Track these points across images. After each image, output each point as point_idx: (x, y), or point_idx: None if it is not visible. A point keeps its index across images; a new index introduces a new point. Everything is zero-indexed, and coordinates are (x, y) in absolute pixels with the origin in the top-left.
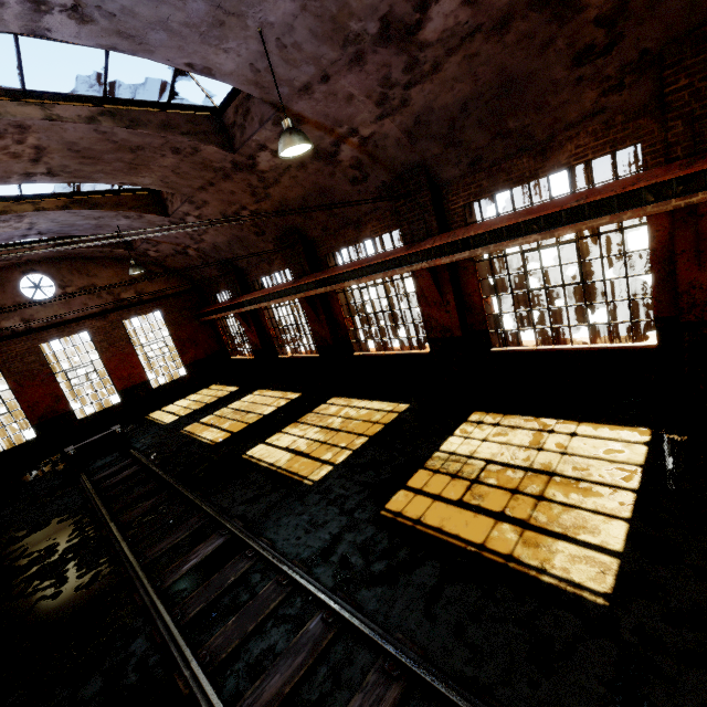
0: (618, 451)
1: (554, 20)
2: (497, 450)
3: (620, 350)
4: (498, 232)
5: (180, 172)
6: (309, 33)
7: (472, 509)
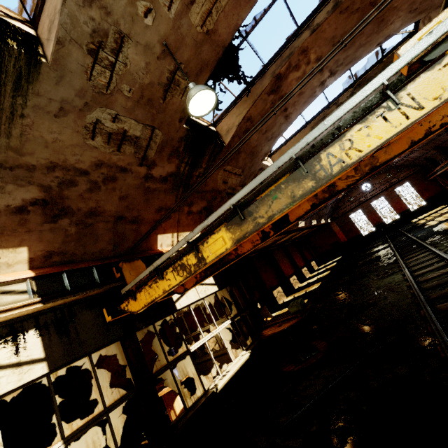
0: None
1: None
2: None
3: None
4: None
5: None
6: None
7: None
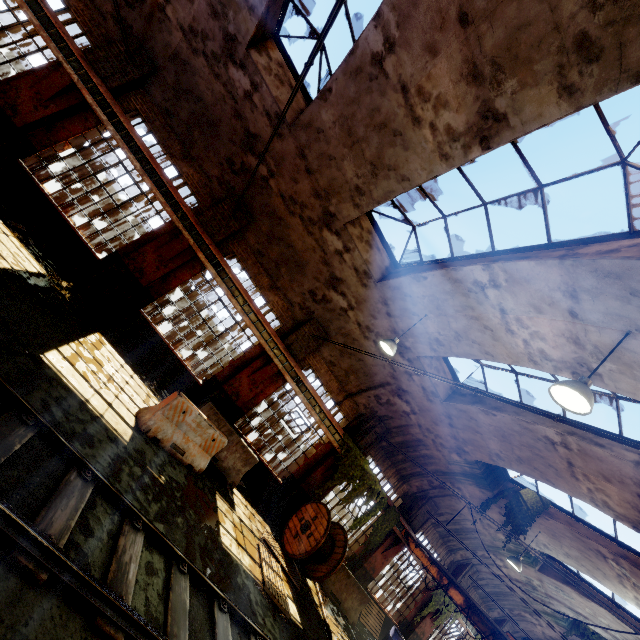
0: (23, 259)
1: (242, 142)
2: None
3: (83, 245)
4: (131, 140)
5: None
6: None
7: None
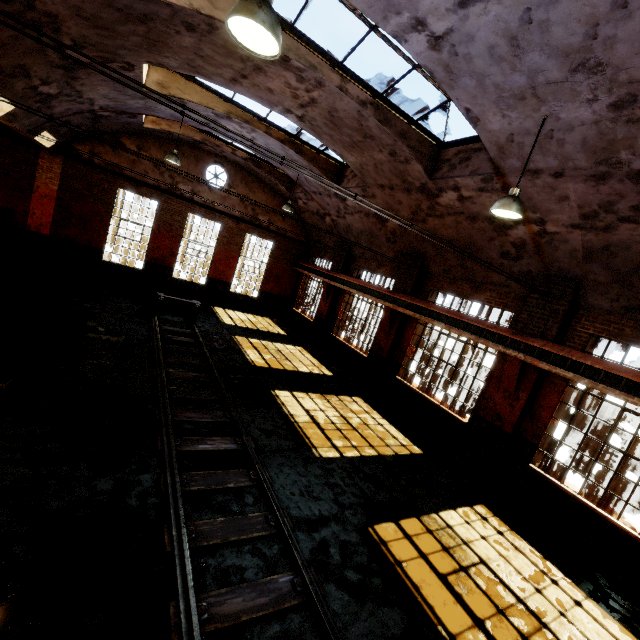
0: None
1: None
2: (494, 557)
3: None
4: (617, 378)
5: (379, 168)
6: (581, 140)
7: (453, 594)
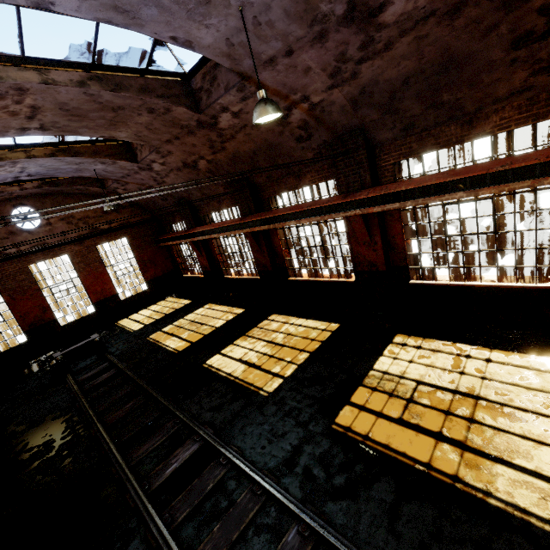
0: (531, 378)
1: (502, 8)
2: (424, 371)
3: (523, 289)
4: (427, 188)
5: (152, 128)
6: (283, 13)
7: (413, 428)
